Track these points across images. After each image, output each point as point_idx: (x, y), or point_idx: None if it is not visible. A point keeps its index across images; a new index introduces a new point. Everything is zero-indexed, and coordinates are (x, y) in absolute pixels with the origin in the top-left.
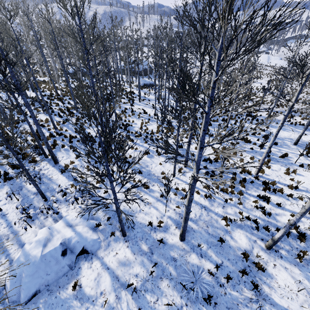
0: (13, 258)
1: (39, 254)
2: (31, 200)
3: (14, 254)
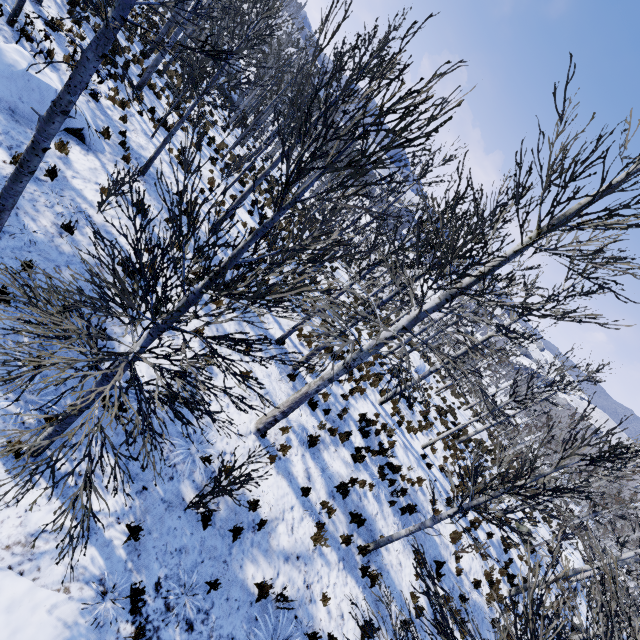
0: None
1: (23, 65)
2: None
3: None
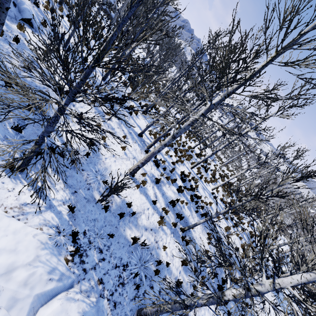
0: None
1: None
2: None
3: None
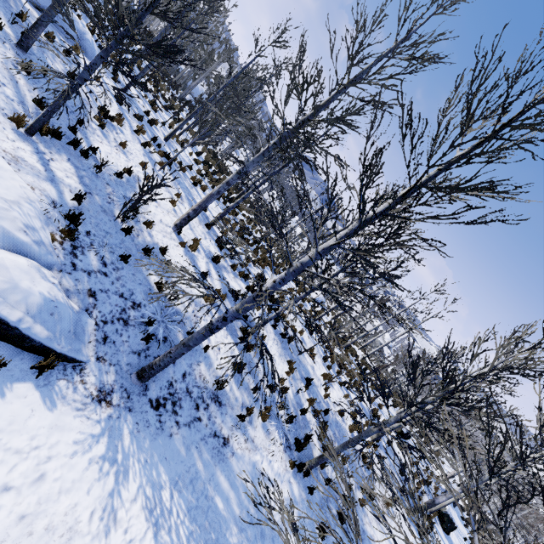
0: None
1: None
2: None
3: None
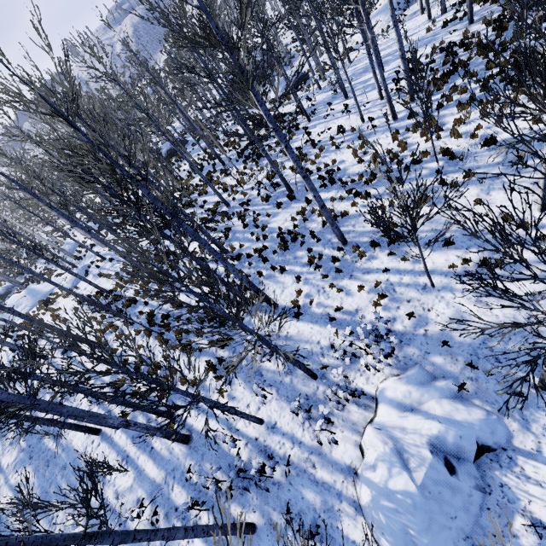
0: (354, 499)
1: (411, 486)
2: (292, 387)
3: (348, 490)
